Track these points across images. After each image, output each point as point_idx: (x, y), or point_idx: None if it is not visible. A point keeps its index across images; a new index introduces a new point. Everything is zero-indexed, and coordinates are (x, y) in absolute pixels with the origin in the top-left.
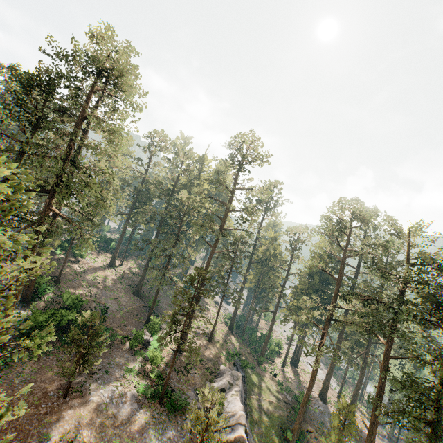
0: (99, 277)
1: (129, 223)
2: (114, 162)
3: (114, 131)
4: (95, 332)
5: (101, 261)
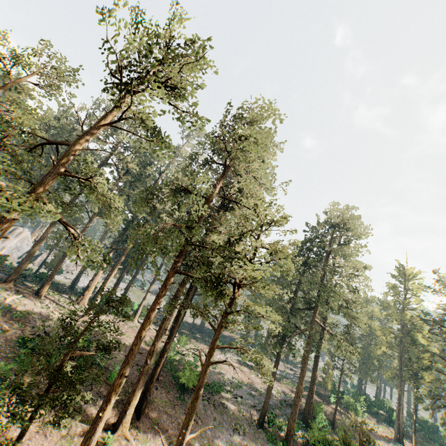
0: (381, 445)
1: (405, 377)
2: (372, 311)
3: (347, 254)
4: (364, 440)
5: (382, 431)
